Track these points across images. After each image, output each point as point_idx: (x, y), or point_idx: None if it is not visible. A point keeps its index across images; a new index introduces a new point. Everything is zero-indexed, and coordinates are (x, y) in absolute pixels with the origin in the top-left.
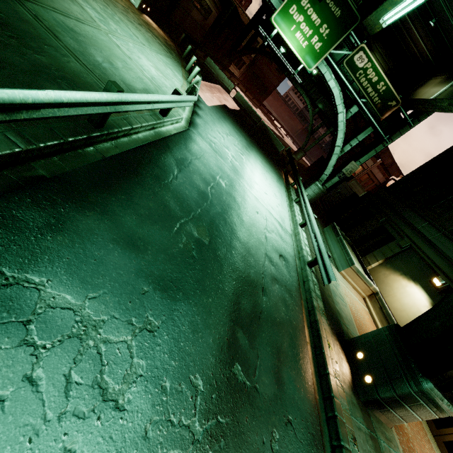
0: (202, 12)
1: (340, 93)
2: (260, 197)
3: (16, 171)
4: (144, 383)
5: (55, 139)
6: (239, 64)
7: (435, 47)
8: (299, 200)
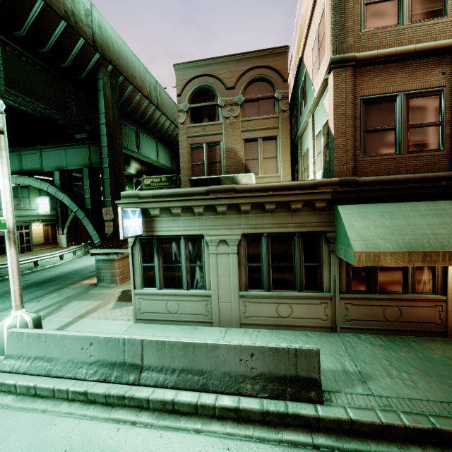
0: None
1: None
2: None
3: None
4: None
5: None
6: None
7: None
8: None
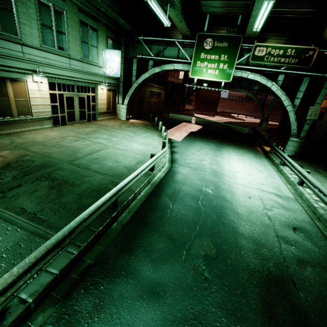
0: (156, 97)
1: (262, 77)
2: (245, 182)
3: (76, 270)
4: None
5: (92, 234)
6: (190, 102)
7: (313, 3)
8: (283, 162)
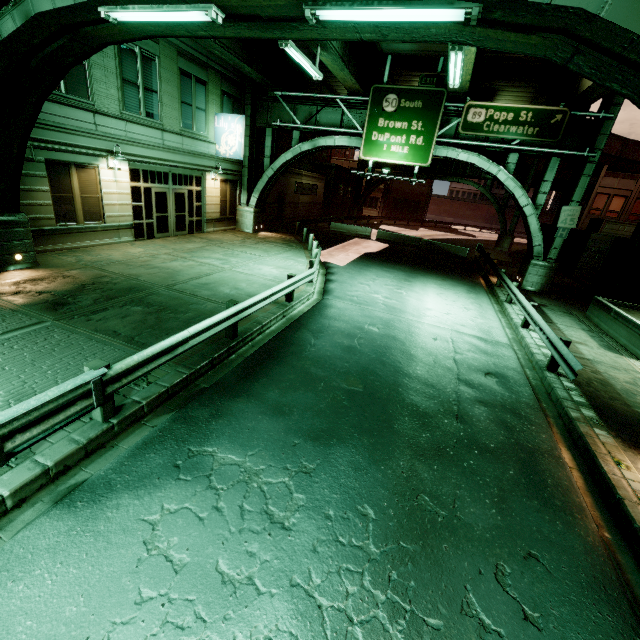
0: (308, 193)
1: (481, 157)
2: (437, 322)
3: (188, 391)
4: (306, 511)
5: (206, 360)
6: (373, 204)
7: None
8: (511, 298)
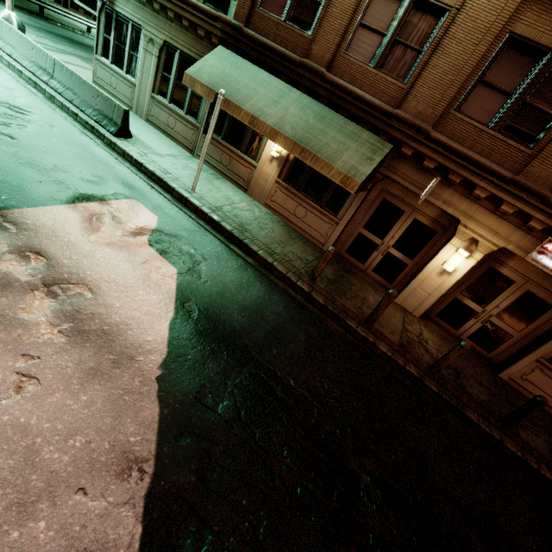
0: None
1: None
2: None
3: None
4: None
5: (23, 7)
6: None
7: None
8: None
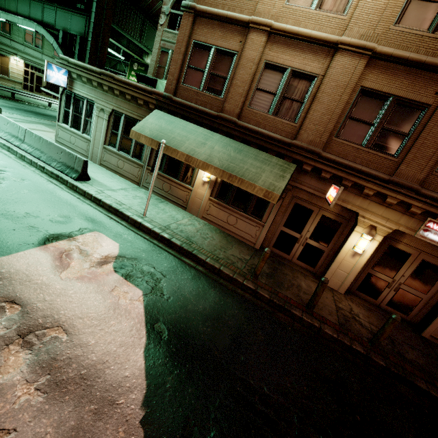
0: None
1: None
2: None
3: None
4: None
5: None
6: None
7: None
8: None
